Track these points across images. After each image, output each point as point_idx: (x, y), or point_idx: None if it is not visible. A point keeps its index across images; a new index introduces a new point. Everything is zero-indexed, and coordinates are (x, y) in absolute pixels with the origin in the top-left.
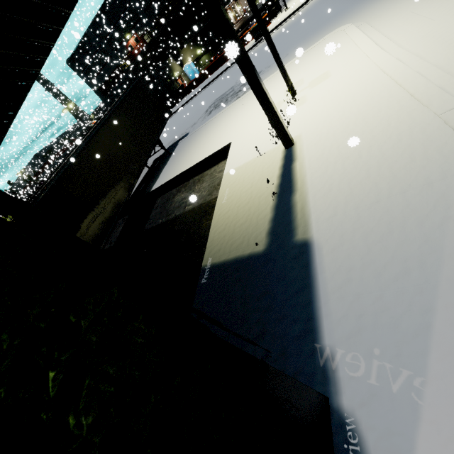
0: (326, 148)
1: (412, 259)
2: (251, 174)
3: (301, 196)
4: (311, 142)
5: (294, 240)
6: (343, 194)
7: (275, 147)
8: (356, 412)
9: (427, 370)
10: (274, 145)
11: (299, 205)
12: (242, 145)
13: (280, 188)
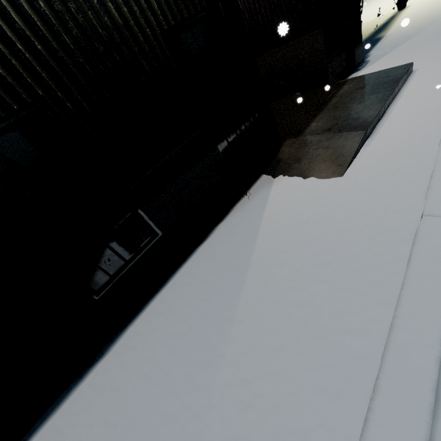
0: (421, 6)
1: (419, 29)
2: (367, 25)
3: (390, 25)
4: (415, 5)
5: (376, 37)
6: (412, 20)
7: (392, 11)
8: (371, 59)
9: (399, 46)
10: (392, 11)
11: (387, 28)
12: (370, 14)
13: (381, 25)
